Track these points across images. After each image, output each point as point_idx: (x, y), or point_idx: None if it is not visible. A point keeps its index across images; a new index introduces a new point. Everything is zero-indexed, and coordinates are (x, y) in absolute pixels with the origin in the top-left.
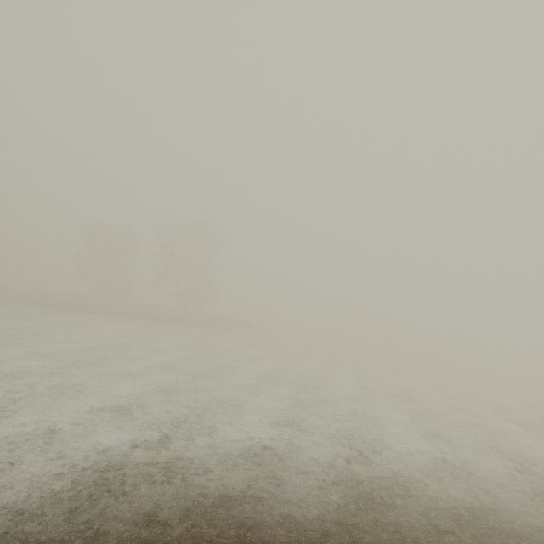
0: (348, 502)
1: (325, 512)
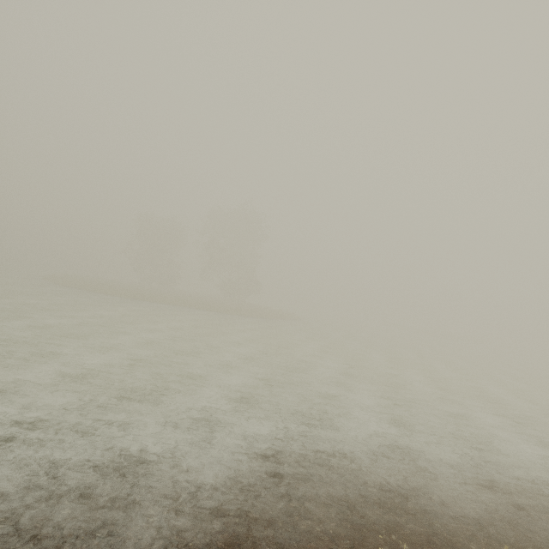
0: (502, 503)
1: (486, 510)
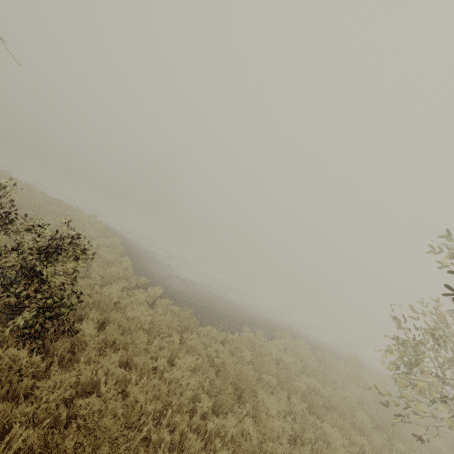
0: None
1: None
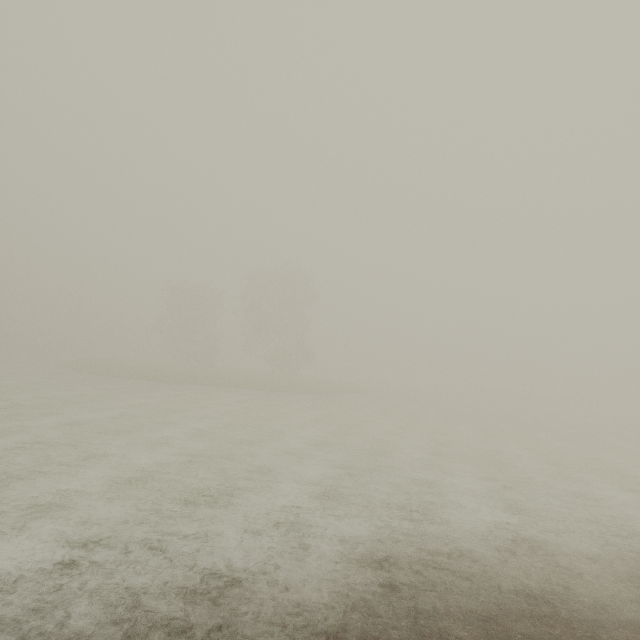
0: None
1: None
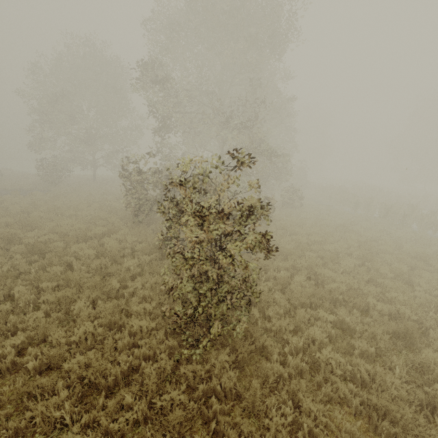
0: None
1: None
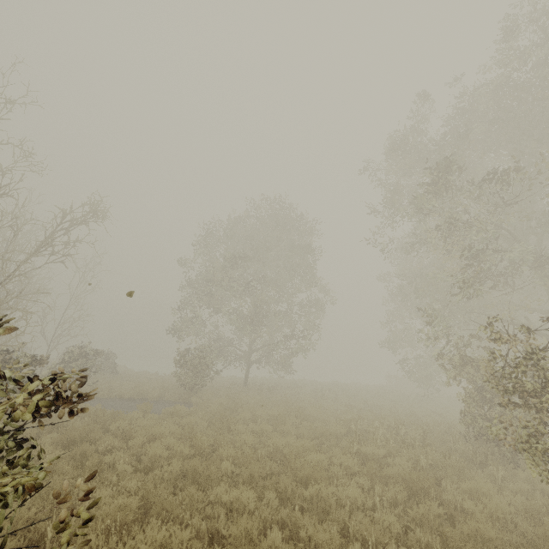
0: None
1: None
